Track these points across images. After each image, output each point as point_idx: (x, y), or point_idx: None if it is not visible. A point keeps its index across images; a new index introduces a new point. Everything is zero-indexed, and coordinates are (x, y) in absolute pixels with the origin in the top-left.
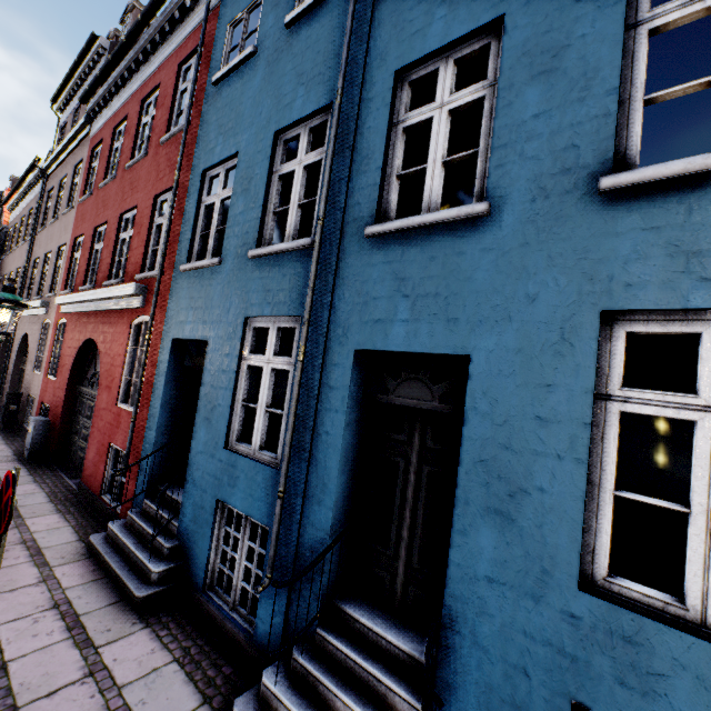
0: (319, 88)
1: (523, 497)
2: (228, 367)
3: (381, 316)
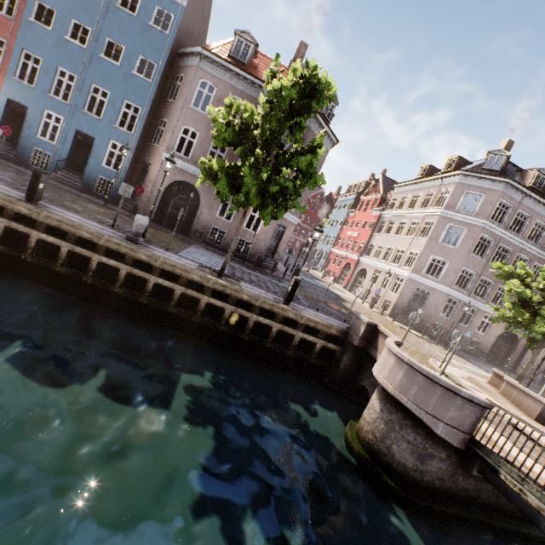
0: (74, 68)
1: (98, 156)
2: (38, 118)
3: (83, 127)
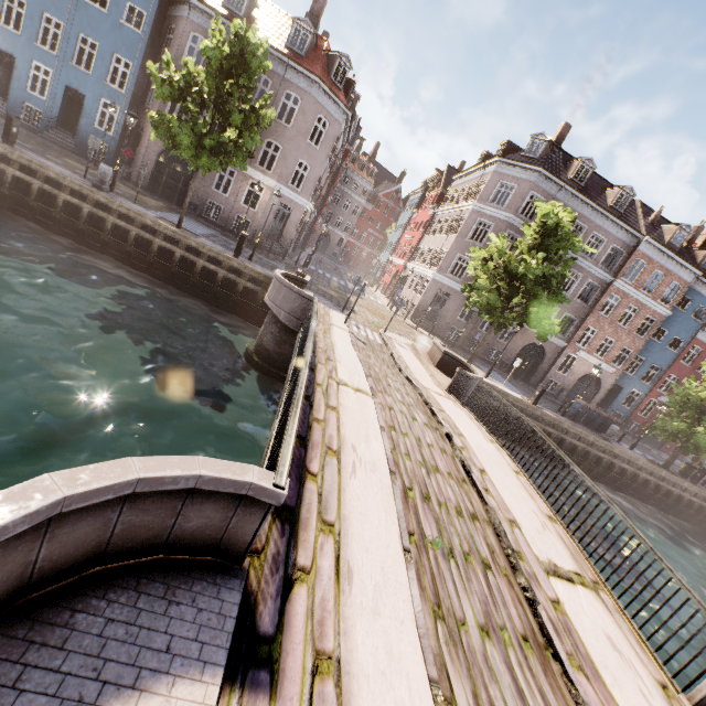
0: (60, 15)
1: (90, 116)
2: (27, 70)
3: (72, 82)
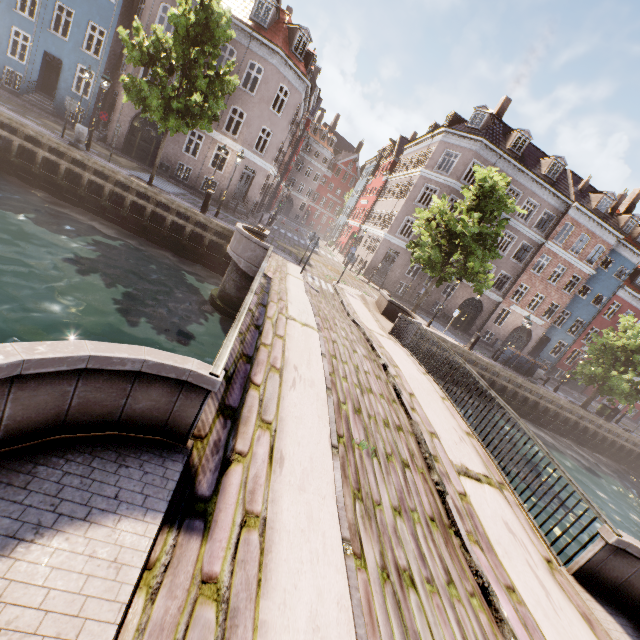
0: None
1: (68, 81)
2: (7, 36)
3: (50, 48)
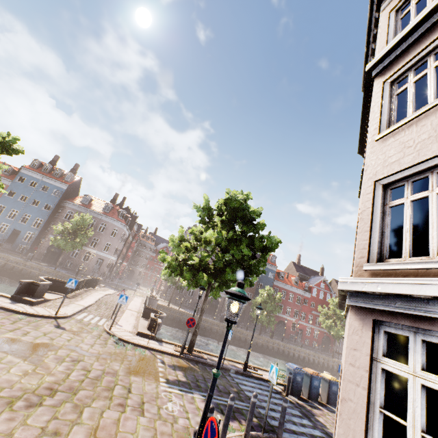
0: (19, 209)
1: (22, 237)
2: None
3: (17, 227)
